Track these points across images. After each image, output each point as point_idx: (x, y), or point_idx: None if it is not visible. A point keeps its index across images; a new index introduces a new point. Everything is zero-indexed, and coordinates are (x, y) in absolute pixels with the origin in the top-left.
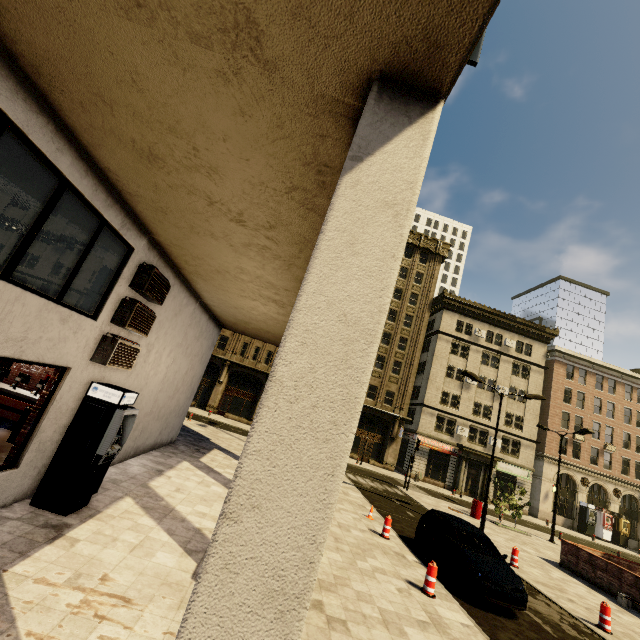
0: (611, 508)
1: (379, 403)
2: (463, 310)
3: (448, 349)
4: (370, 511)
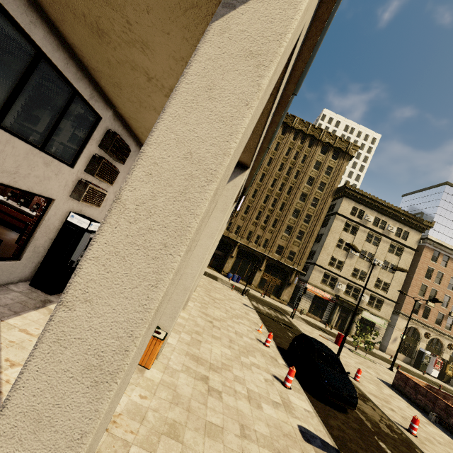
0: (443, 356)
1: (283, 258)
2: (359, 199)
3: (342, 227)
4: (260, 327)
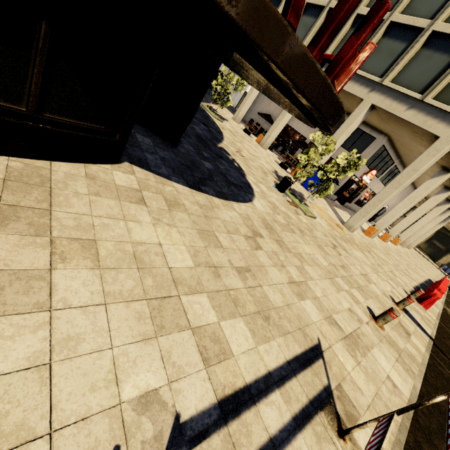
0: None
1: None
2: None
3: None
4: None
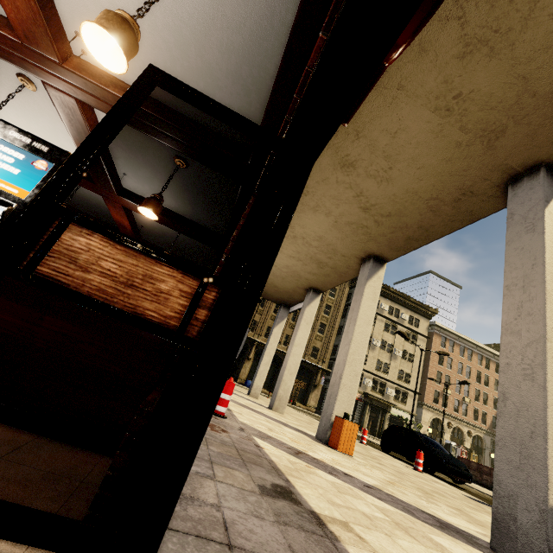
0: (465, 445)
1: (307, 356)
2: None
3: None
4: None
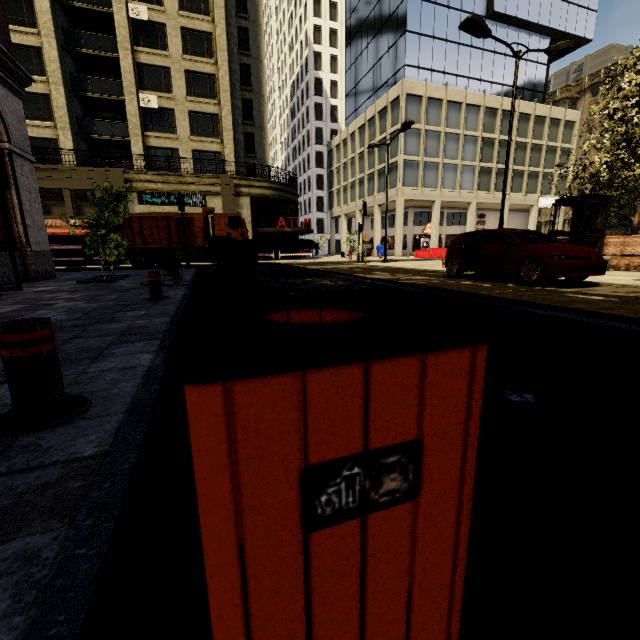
0: None
1: None
2: None
3: None
4: None
